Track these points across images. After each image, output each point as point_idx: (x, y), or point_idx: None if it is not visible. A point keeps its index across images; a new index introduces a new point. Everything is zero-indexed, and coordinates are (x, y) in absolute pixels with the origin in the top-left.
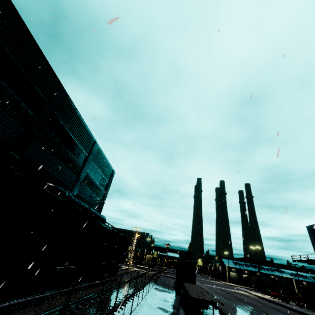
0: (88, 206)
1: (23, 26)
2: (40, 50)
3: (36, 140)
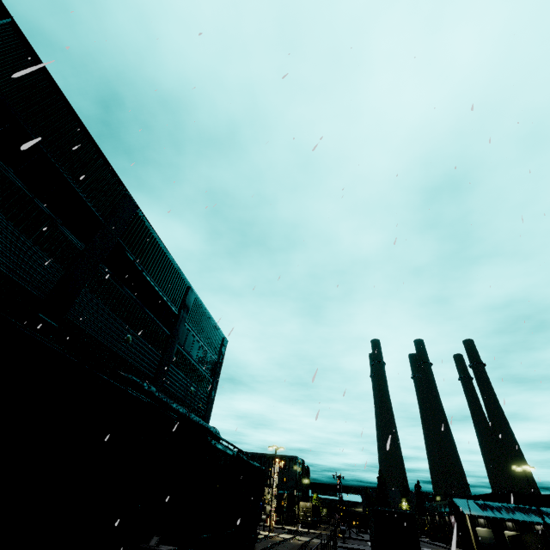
0: (186, 410)
1: (61, 100)
2: (90, 136)
3: (86, 289)
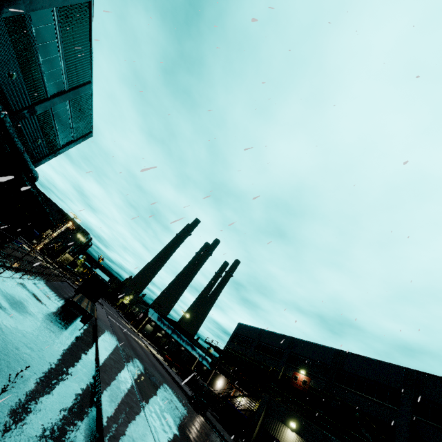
0: (24, 149)
1: None
2: None
3: (2, 19)
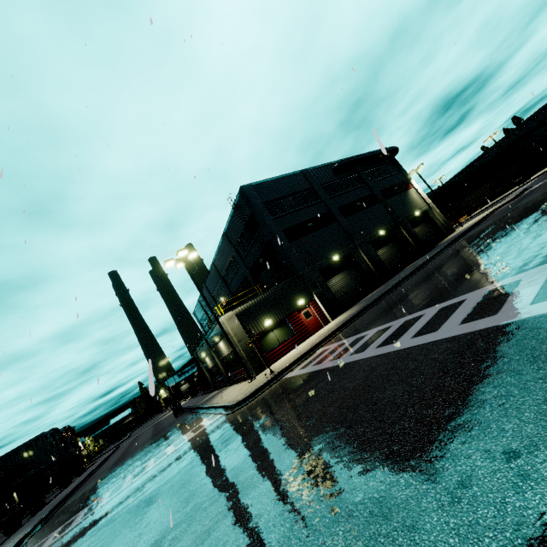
0: None
1: None
2: None
3: None
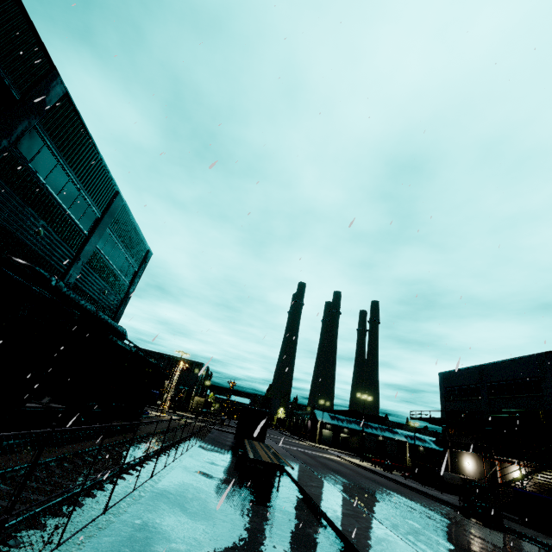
0: (95, 308)
1: None
2: None
3: None
